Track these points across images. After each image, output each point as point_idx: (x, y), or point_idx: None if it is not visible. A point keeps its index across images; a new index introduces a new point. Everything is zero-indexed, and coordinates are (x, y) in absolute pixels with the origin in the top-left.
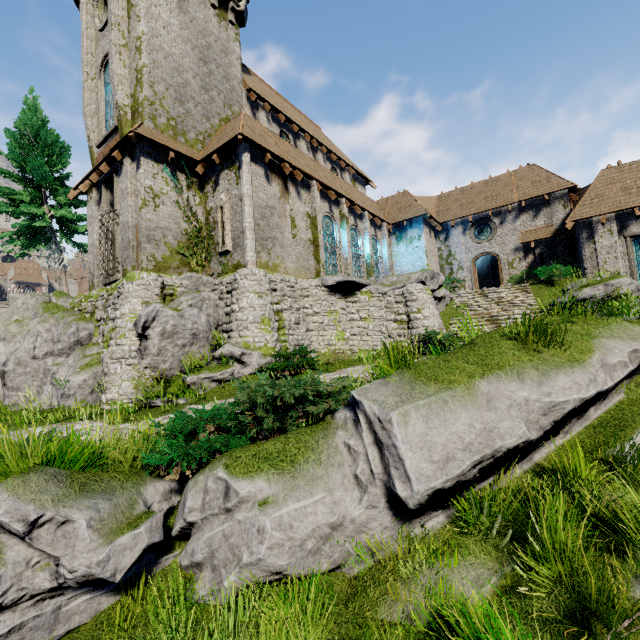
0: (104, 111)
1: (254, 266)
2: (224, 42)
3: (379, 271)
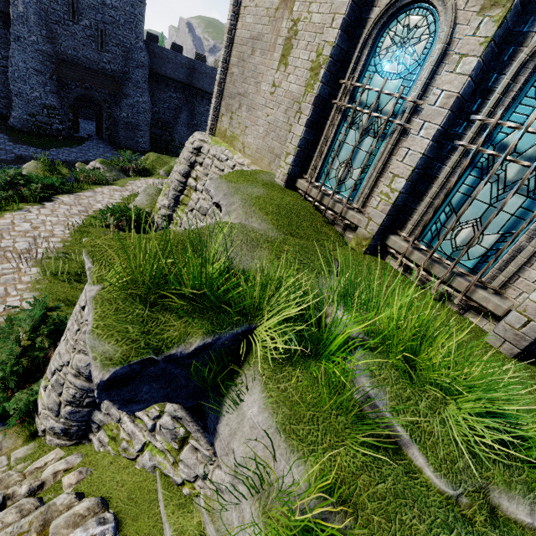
0: None
1: (207, 131)
2: None
3: None
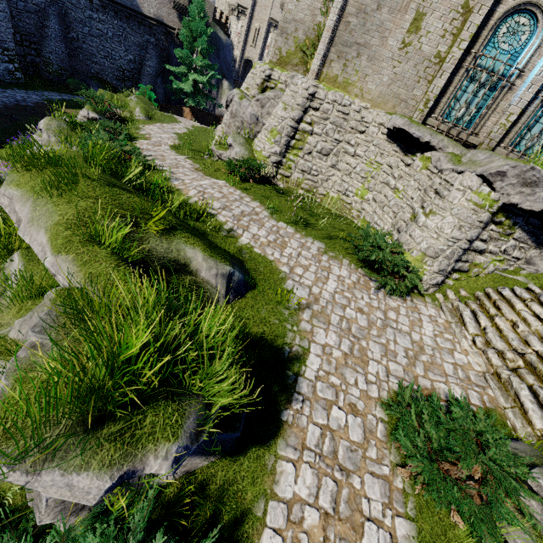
0: None
1: (312, 76)
2: None
3: None
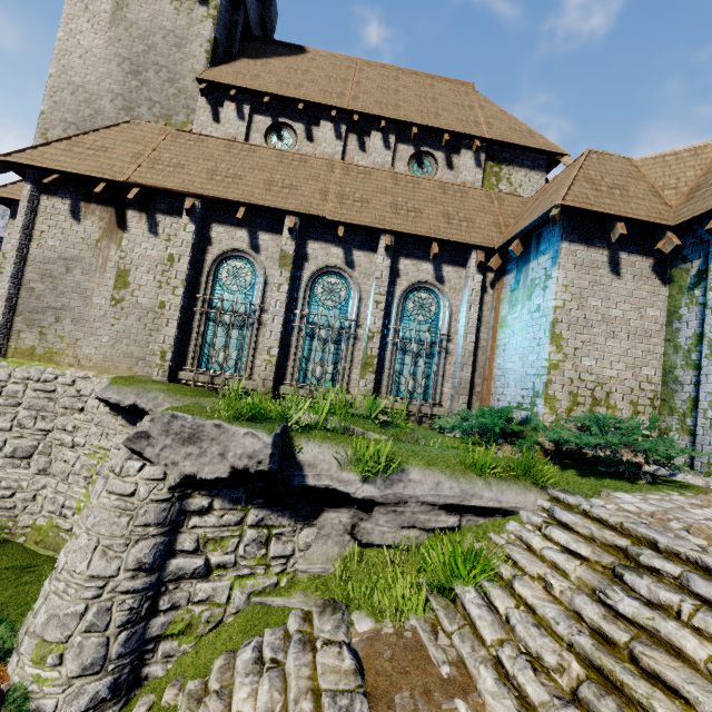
0: None
1: None
2: (181, 31)
3: (433, 364)
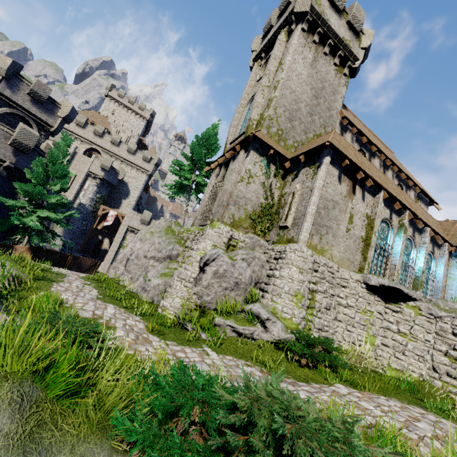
0: (241, 124)
1: (304, 244)
2: (335, 86)
3: (427, 287)
